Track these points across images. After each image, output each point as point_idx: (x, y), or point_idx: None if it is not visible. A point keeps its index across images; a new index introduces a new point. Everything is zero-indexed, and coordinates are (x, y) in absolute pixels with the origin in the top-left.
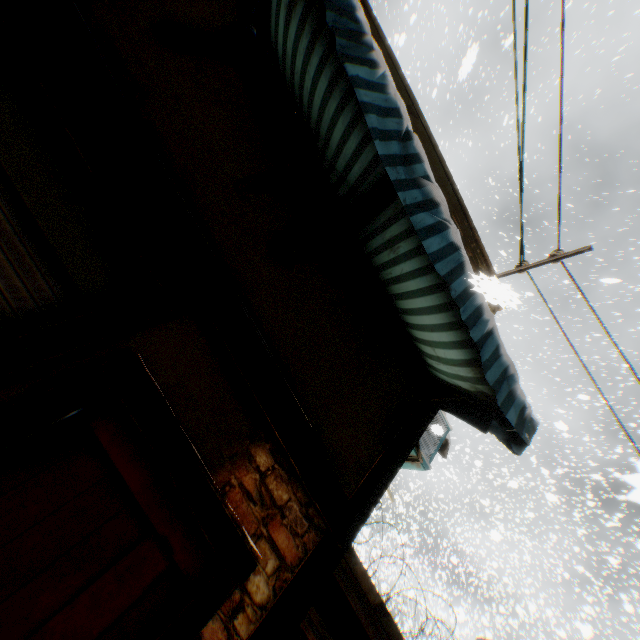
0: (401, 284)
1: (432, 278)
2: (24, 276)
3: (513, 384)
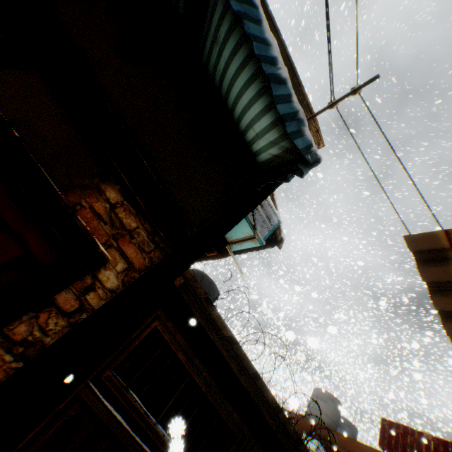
0: (226, 76)
1: (243, 52)
2: None
3: (303, 126)
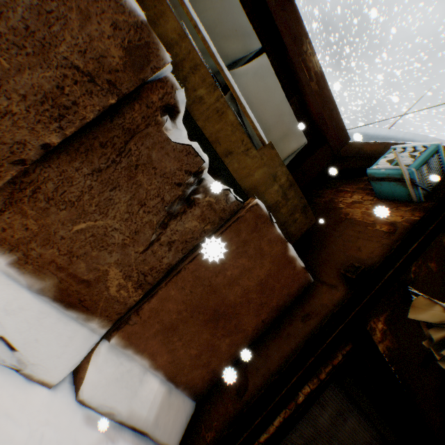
0: None
1: None
2: (377, 441)
3: None
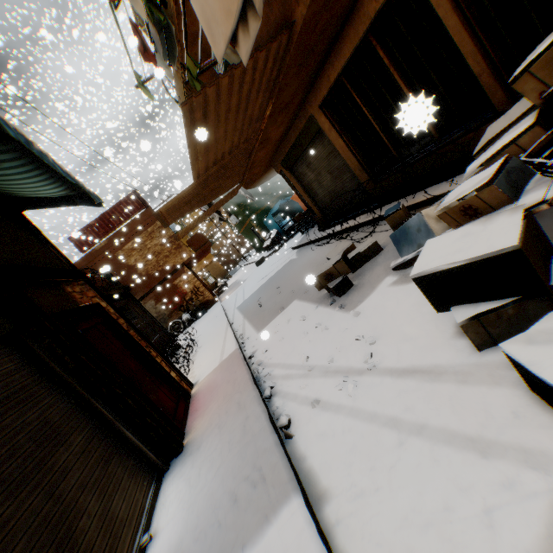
0: (4, 177)
1: (38, 172)
2: (4, 358)
3: (86, 188)
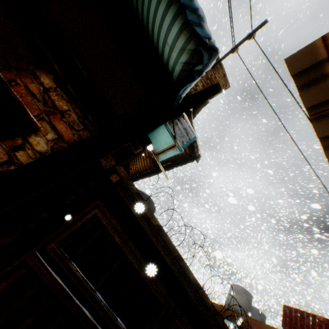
0: (145, 1)
1: None
2: None
3: (202, 23)
